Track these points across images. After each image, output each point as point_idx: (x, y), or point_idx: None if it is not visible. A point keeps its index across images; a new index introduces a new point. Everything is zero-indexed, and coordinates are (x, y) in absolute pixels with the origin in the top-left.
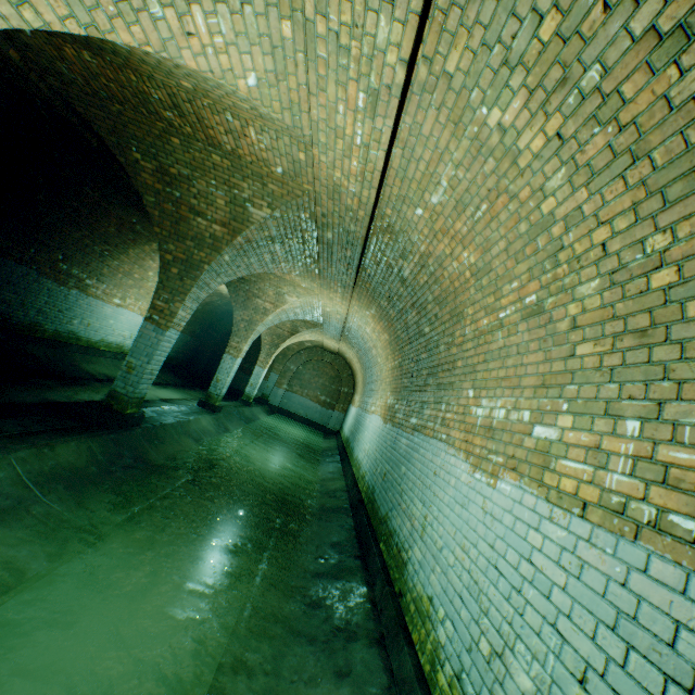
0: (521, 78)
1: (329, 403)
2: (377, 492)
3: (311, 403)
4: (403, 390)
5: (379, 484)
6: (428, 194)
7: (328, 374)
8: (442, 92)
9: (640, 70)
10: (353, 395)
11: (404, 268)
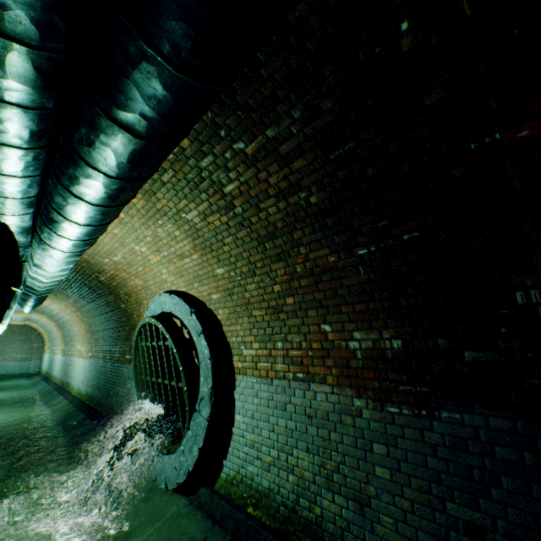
0: (63, 305)
1: (26, 357)
2: (64, 379)
3: (10, 363)
4: (67, 343)
5: (64, 376)
6: (54, 306)
7: (19, 339)
8: (51, 301)
9: (75, 311)
10: (45, 347)
11: (54, 312)
